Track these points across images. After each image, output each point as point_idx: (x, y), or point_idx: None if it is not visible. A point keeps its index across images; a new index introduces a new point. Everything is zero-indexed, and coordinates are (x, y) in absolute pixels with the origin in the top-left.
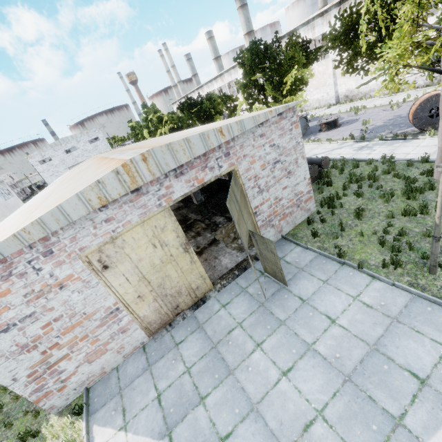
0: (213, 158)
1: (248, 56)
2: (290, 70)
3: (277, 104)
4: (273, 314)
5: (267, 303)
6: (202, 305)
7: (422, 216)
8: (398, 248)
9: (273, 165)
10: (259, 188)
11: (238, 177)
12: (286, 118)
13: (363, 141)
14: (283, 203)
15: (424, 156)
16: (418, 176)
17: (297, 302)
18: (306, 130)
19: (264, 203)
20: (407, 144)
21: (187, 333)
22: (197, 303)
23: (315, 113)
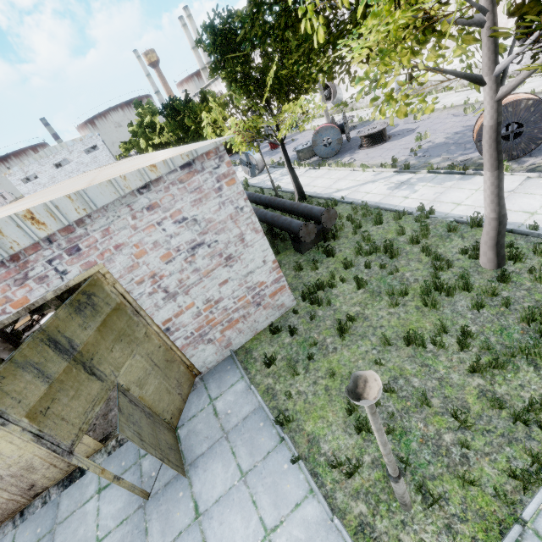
0: (39, 261)
1: (209, 38)
2: (273, 63)
3: (260, 120)
4: (147, 535)
5: (151, 503)
6: (77, 479)
7: (434, 350)
8: (369, 428)
9: (191, 251)
10: (166, 291)
11: (110, 284)
12: (205, 170)
13: (407, 172)
14: (225, 305)
15: (475, 216)
16: (458, 255)
17: (187, 516)
18: (341, 146)
19: (183, 312)
20: (464, 185)
21: (31, 541)
22: (72, 474)
23: (367, 114)
